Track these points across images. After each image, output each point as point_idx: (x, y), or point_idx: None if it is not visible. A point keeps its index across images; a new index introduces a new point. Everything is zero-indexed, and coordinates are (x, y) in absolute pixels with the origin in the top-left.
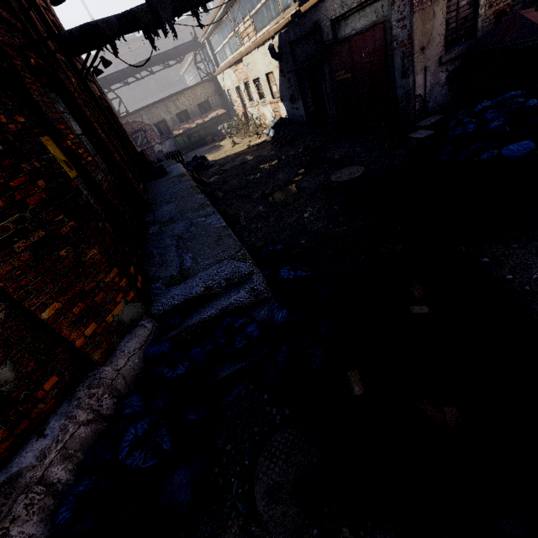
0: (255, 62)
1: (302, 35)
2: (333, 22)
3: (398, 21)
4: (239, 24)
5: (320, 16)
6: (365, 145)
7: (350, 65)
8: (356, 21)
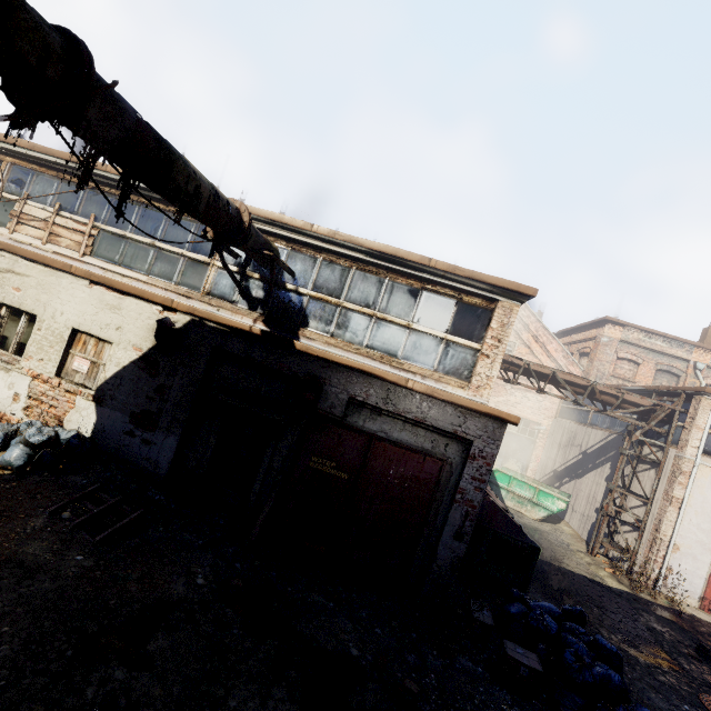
0: (50, 288)
1: (263, 363)
2: (351, 399)
3: (473, 477)
4: (35, 202)
5: (331, 377)
6: (387, 624)
7: (353, 465)
8: (393, 427)
